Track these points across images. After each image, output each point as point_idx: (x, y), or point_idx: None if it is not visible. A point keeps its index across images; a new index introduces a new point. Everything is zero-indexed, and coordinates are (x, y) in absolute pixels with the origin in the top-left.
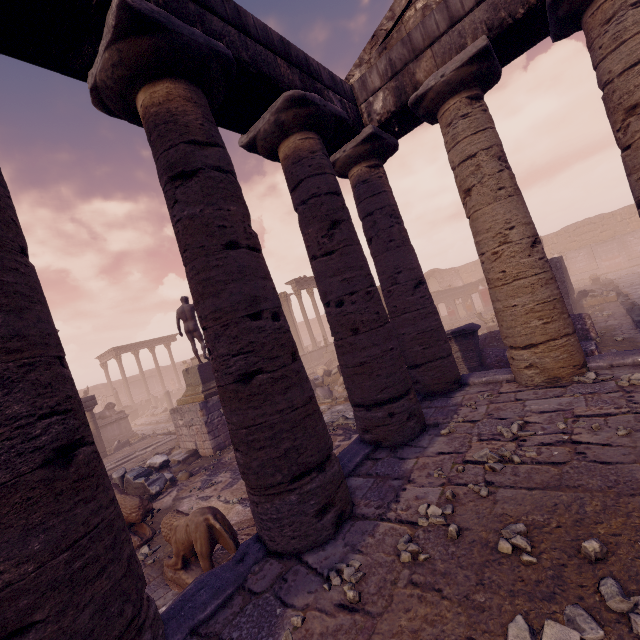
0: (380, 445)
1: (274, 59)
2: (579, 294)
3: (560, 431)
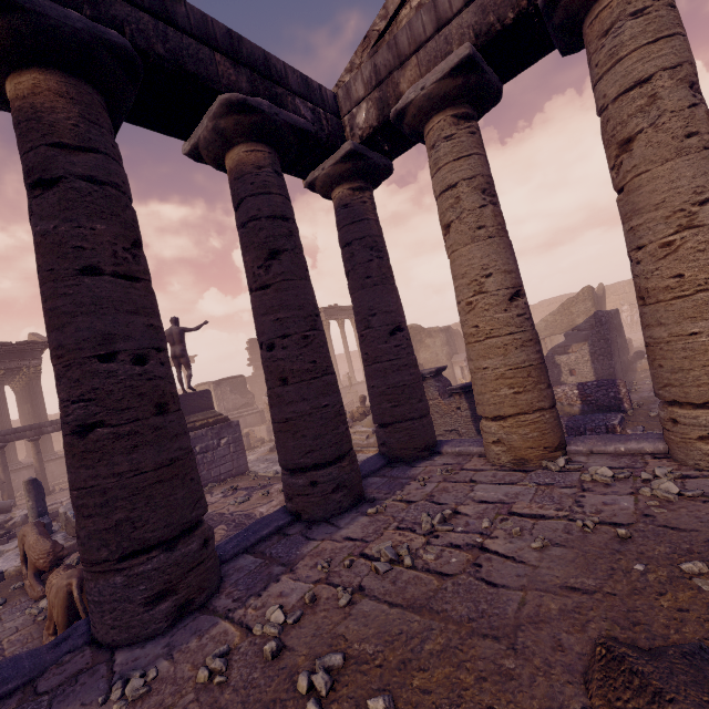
0: (301, 517)
1: (210, 55)
2: (634, 355)
3: (480, 531)
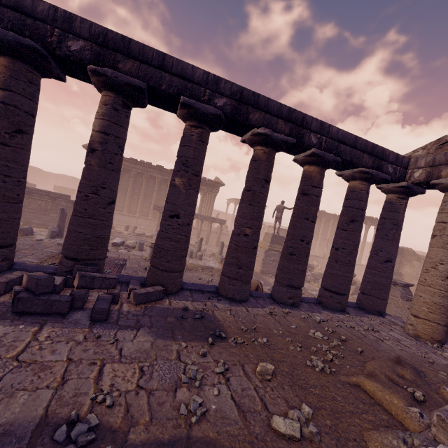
0: (321, 304)
1: (362, 155)
2: None
3: (383, 338)
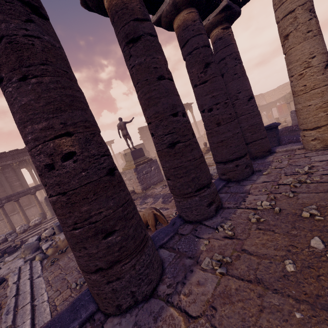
0: (230, 181)
1: None
2: None
3: None
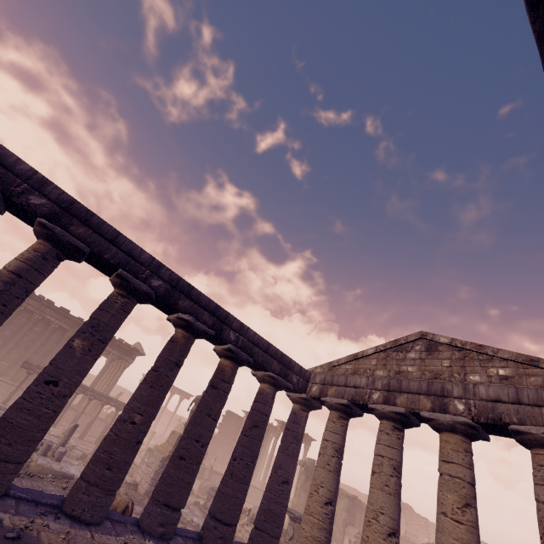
0: (202, 540)
1: (272, 361)
2: None
3: None
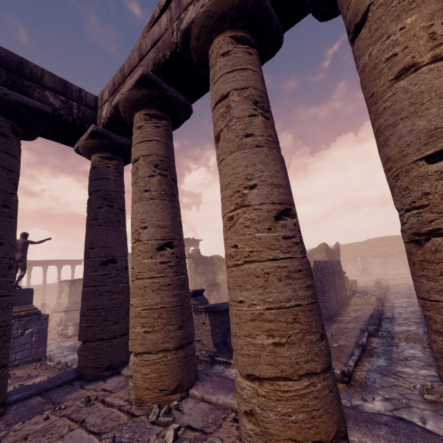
0: None
1: None
2: (351, 292)
3: None
